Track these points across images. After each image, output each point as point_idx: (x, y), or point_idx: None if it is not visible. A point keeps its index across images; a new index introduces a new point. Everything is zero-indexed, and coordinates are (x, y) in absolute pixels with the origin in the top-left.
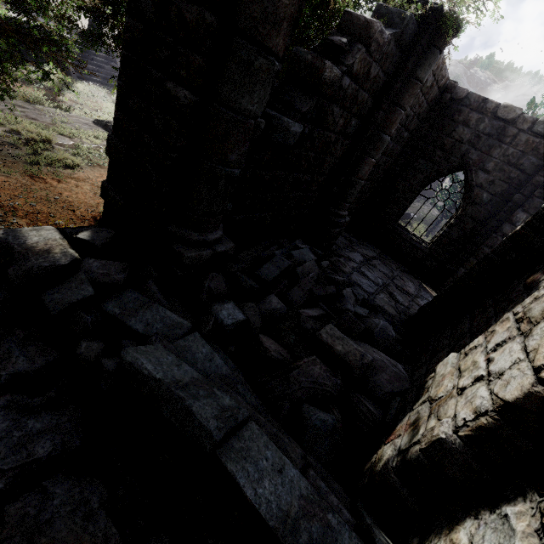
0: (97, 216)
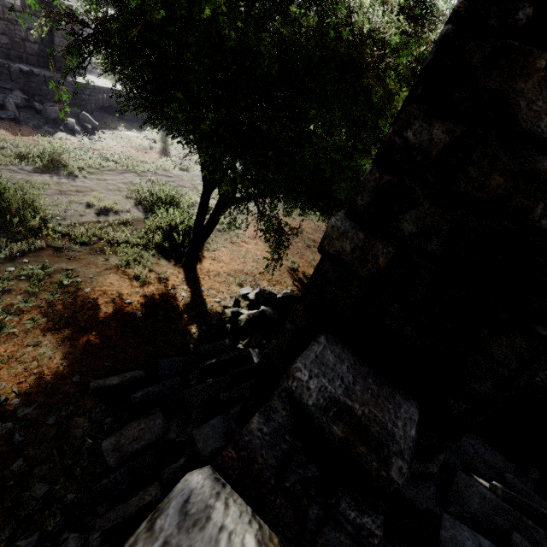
0: (286, 268)
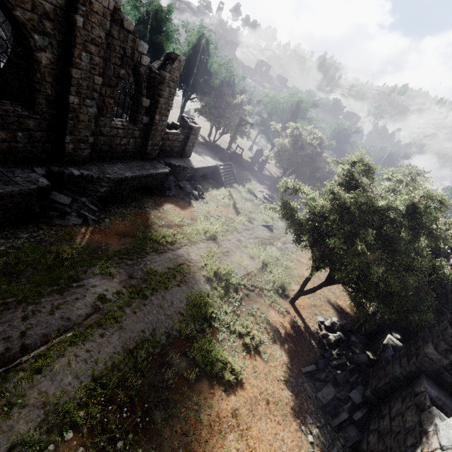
0: (326, 300)
